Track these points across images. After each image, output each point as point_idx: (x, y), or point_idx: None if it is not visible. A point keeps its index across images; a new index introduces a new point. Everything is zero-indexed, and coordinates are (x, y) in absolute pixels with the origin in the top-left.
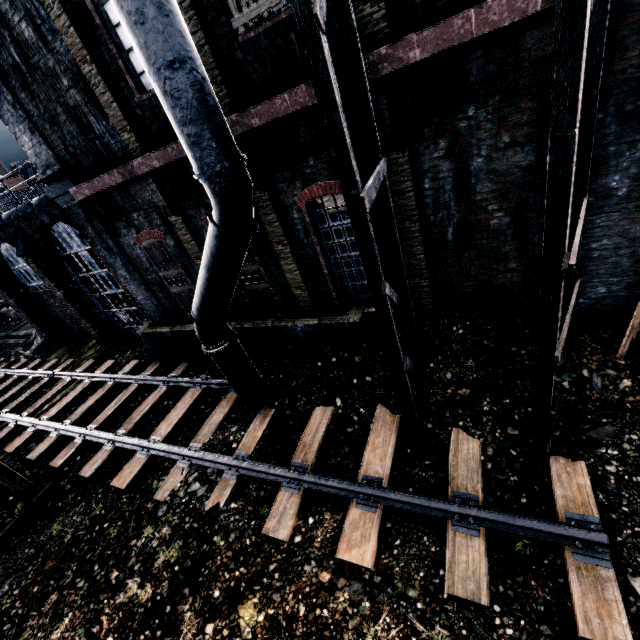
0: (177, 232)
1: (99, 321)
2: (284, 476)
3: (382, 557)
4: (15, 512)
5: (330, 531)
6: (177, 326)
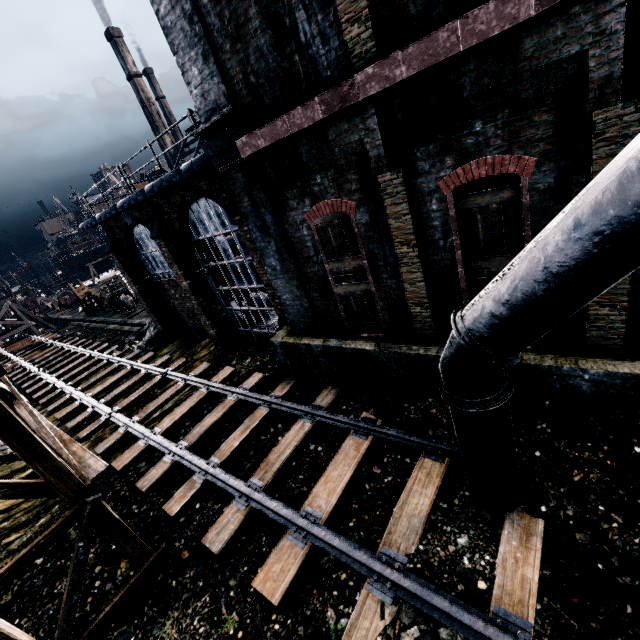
0: (384, 200)
1: (219, 319)
2: None
3: None
4: (117, 574)
5: None
6: (332, 339)
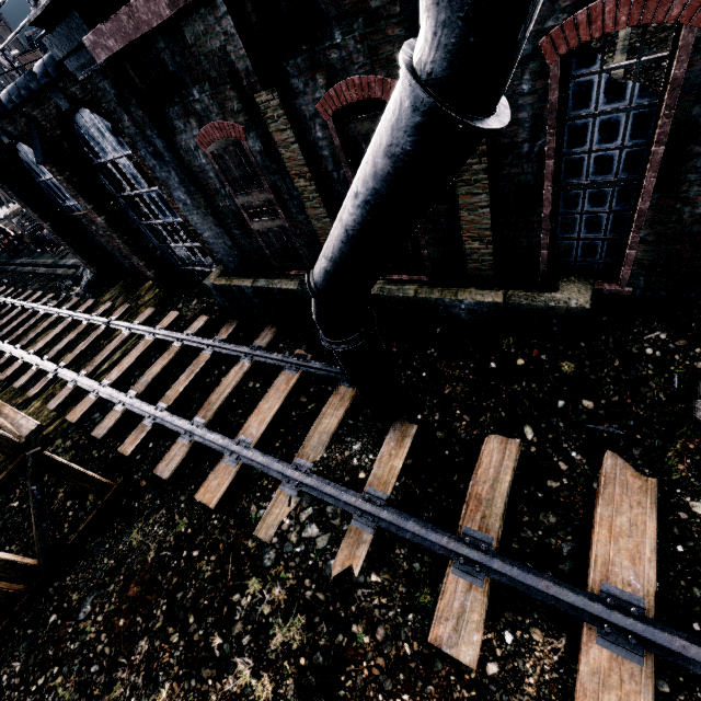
0: (268, 125)
1: (154, 258)
2: (455, 552)
3: None
4: (87, 505)
5: (549, 669)
6: (261, 280)
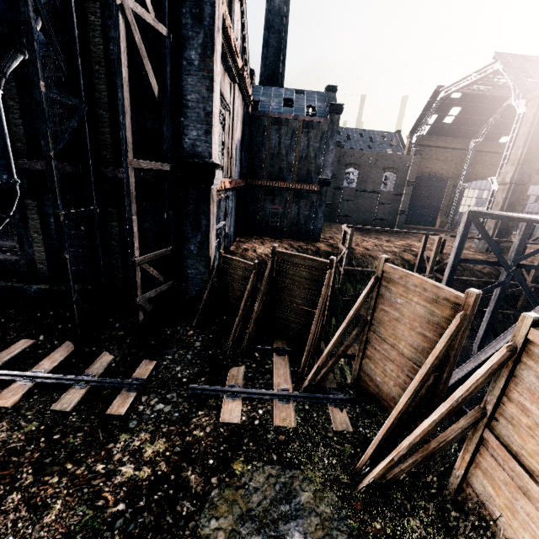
0: None
1: None
2: None
3: (20, 403)
4: None
5: None
6: None
